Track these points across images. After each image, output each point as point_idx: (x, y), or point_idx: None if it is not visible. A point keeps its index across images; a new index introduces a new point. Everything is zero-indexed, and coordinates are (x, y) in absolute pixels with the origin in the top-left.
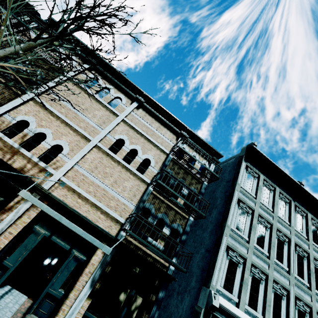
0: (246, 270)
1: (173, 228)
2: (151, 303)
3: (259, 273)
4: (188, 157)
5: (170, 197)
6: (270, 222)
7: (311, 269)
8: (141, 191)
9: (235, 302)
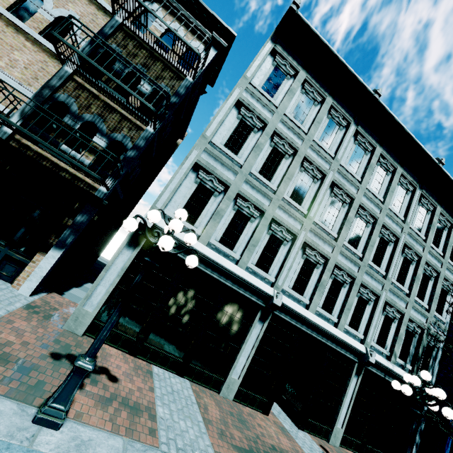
0: (224, 200)
1: (118, 143)
2: (65, 228)
3: (250, 208)
4: (161, 30)
5: (96, 79)
6: (294, 147)
7: (349, 217)
8: (50, 73)
9: (197, 236)
